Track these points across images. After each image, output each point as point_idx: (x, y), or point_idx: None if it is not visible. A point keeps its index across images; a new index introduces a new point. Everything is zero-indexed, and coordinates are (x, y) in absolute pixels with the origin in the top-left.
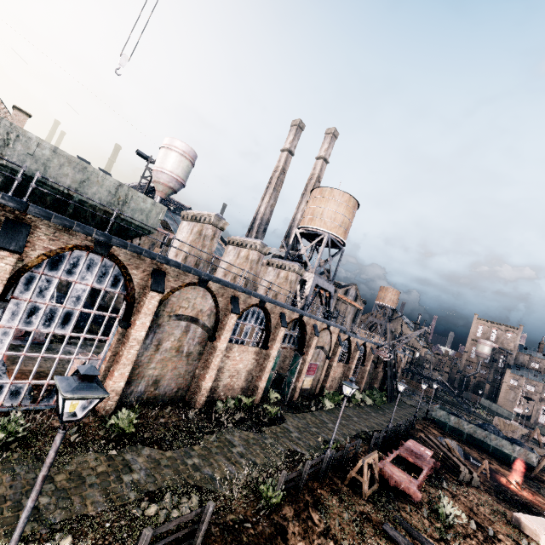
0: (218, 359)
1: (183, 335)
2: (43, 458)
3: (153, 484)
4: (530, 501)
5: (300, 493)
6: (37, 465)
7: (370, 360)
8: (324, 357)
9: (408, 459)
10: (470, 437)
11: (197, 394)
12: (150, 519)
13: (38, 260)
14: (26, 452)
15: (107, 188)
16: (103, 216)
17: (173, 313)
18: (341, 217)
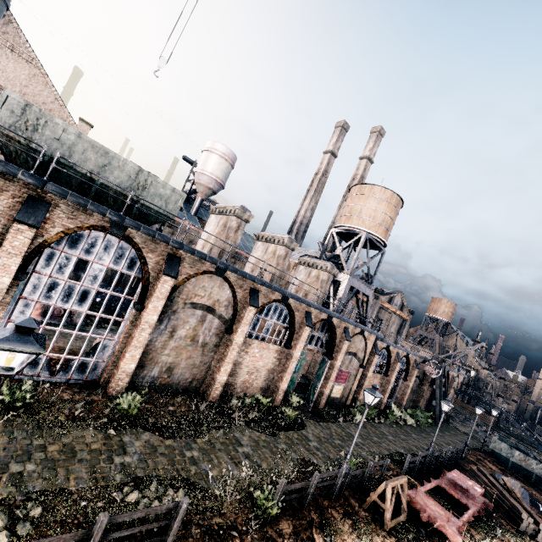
0: (234, 353)
1: (199, 325)
2: (44, 427)
3: (143, 470)
4: None
5: (305, 508)
6: (36, 432)
7: (414, 375)
8: (358, 365)
9: (450, 492)
10: (540, 480)
11: (212, 387)
12: (129, 505)
13: (57, 237)
14: (30, 419)
15: (128, 173)
16: (119, 198)
17: (188, 301)
18: (382, 215)
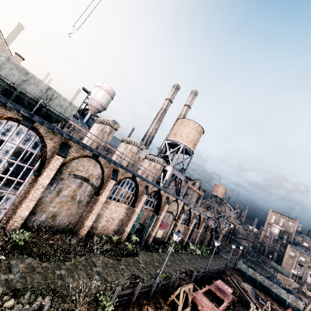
0: (98, 208)
1: (77, 188)
2: None
3: (22, 283)
4: None
5: (131, 306)
6: None
7: (202, 226)
8: (172, 219)
9: (215, 293)
10: (261, 284)
11: (81, 229)
12: (5, 309)
13: None
14: None
15: (40, 88)
16: (31, 102)
17: (72, 173)
18: (192, 136)
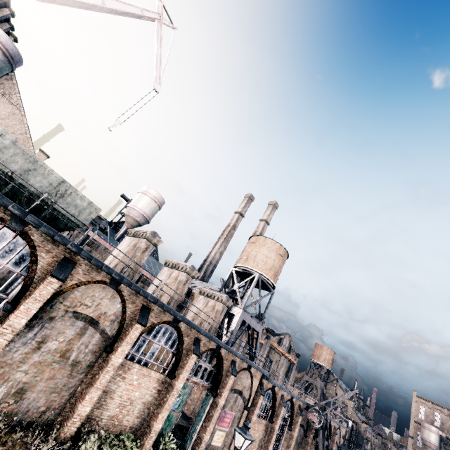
0: (107, 377)
1: (76, 338)
2: None
3: None
4: None
5: None
6: None
7: (298, 423)
8: (243, 406)
9: None
10: None
11: (68, 421)
12: None
13: None
14: None
15: (50, 181)
16: (30, 196)
17: (71, 309)
18: (272, 261)
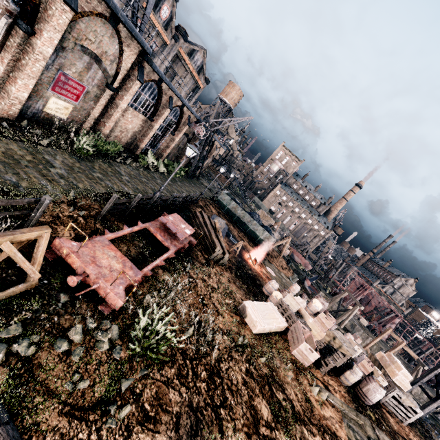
0: None
1: None
2: None
3: None
4: (258, 274)
5: None
6: None
7: (183, 131)
8: (104, 83)
9: (156, 236)
10: (238, 219)
11: None
12: None
13: None
14: None
15: None
16: None
17: None
18: None
